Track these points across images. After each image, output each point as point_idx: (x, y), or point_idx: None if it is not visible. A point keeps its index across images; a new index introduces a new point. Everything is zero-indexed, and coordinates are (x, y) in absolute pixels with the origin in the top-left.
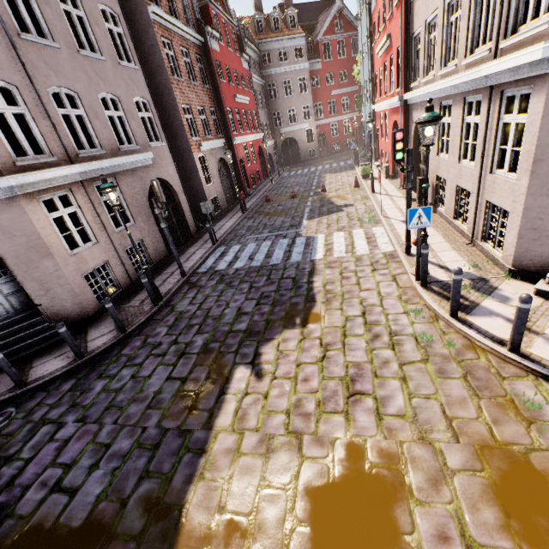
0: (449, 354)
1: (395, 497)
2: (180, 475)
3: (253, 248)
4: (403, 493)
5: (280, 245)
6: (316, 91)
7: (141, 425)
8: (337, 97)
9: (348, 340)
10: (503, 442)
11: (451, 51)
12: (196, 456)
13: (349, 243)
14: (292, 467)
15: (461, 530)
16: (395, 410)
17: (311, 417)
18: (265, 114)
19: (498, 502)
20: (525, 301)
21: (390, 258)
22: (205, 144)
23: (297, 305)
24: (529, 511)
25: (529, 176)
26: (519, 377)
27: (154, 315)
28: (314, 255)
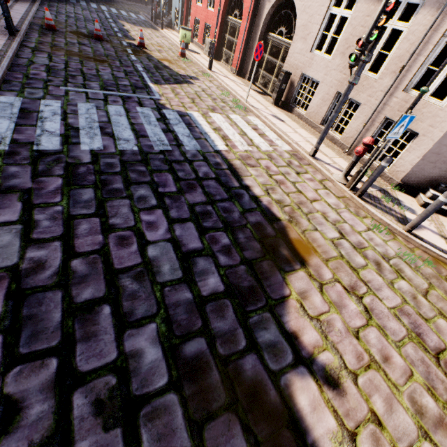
0: (435, 273)
1: None
2: None
3: (95, 113)
4: None
5: (145, 117)
6: None
7: None
8: None
9: (363, 275)
10: None
11: None
12: None
13: (241, 132)
14: None
15: None
16: None
17: None
18: None
19: None
20: None
21: (299, 159)
22: None
23: (264, 228)
24: None
25: None
26: None
27: None
28: (213, 143)
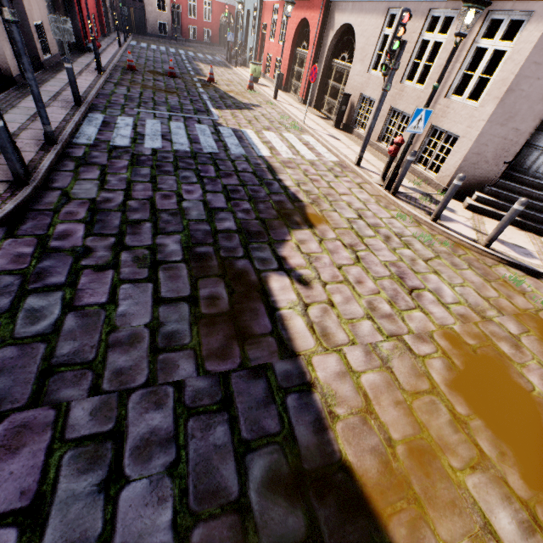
0: (449, 251)
1: (505, 366)
2: (303, 426)
3: (159, 126)
4: (507, 362)
5: (201, 131)
6: None
7: (166, 380)
8: None
9: (367, 241)
10: (522, 309)
11: None
12: (304, 395)
13: (289, 145)
14: (419, 370)
15: None
16: (451, 299)
17: (395, 317)
18: None
19: None
20: (525, 204)
21: (342, 168)
22: None
23: (284, 204)
24: None
25: (497, 104)
26: (496, 265)
27: (27, 202)
28: (258, 151)
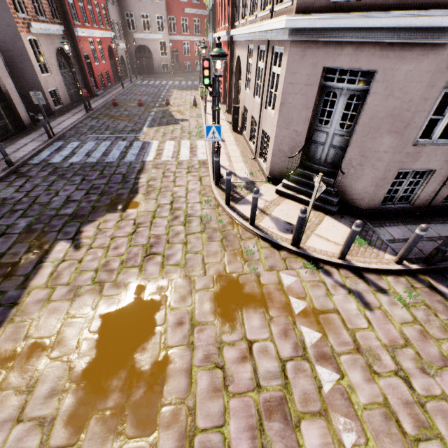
0: (218, 227)
1: (159, 308)
2: None
3: (92, 146)
4: (165, 306)
5: (118, 146)
6: (170, 3)
7: None
8: (190, 16)
9: (156, 220)
10: (229, 272)
11: (256, 2)
12: (7, 308)
13: (176, 150)
14: (92, 304)
15: (191, 318)
16: (174, 262)
17: (115, 271)
18: (116, 12)
19: (215, 301)
20: (255, 192)
21: (202, 165)
22: (36, 26)
23: (122, 195)
24: (229, 303)
25: (278, 113)
26: (250, 238)
27: None
28: (146, 157)
